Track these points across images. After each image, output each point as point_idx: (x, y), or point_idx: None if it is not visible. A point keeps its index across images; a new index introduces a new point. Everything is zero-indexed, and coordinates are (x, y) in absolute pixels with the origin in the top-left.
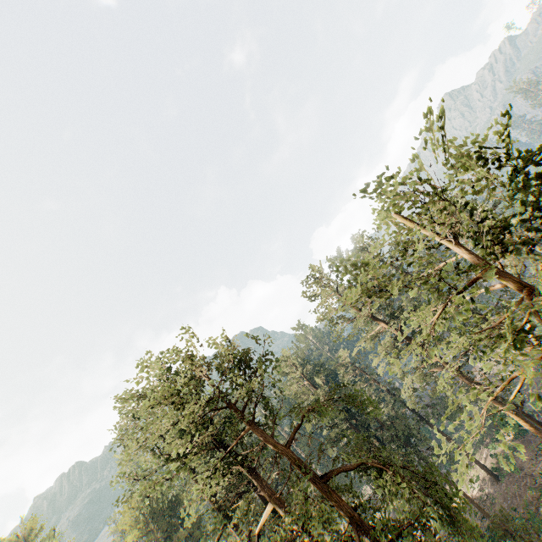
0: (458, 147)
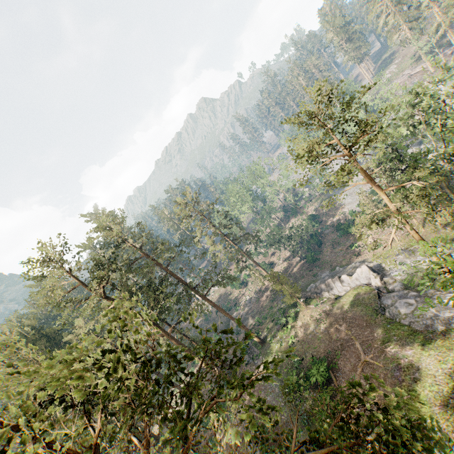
0: (79, 350)
